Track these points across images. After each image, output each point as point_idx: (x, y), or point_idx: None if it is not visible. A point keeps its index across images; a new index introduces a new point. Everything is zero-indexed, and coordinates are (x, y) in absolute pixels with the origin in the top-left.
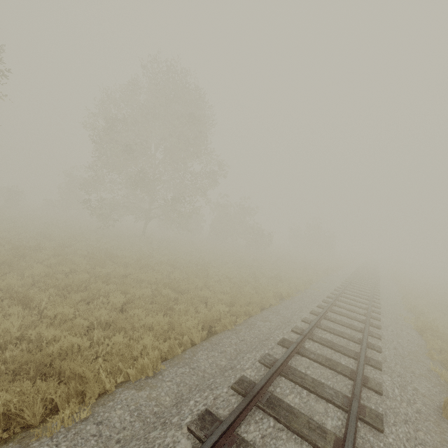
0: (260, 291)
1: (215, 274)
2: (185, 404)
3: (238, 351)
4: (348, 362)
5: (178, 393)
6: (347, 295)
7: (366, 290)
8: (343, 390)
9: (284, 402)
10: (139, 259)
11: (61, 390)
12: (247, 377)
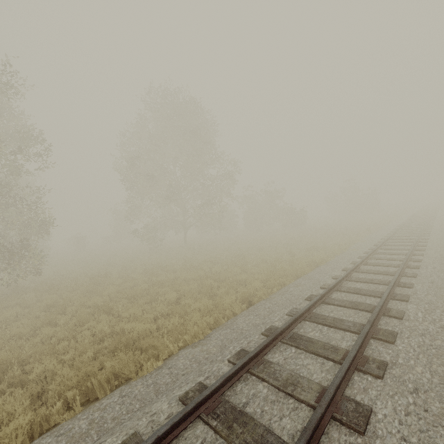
0: (293, 264)
1: (253, 260)
2: (227, 349)
3: (270, 312)
4: (373, 301)
5: (222, 345)
6: (388, 247)
7: (413, 237)
8: (362, 322)
9: (305, 336)
10: (185, 264)
11: (143, 355)
12: (275, 326)
